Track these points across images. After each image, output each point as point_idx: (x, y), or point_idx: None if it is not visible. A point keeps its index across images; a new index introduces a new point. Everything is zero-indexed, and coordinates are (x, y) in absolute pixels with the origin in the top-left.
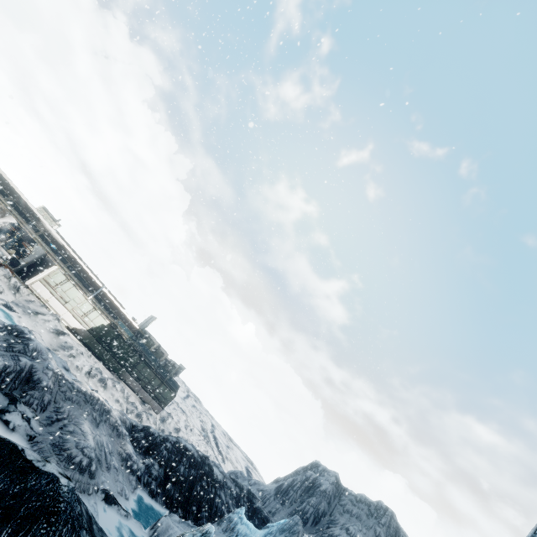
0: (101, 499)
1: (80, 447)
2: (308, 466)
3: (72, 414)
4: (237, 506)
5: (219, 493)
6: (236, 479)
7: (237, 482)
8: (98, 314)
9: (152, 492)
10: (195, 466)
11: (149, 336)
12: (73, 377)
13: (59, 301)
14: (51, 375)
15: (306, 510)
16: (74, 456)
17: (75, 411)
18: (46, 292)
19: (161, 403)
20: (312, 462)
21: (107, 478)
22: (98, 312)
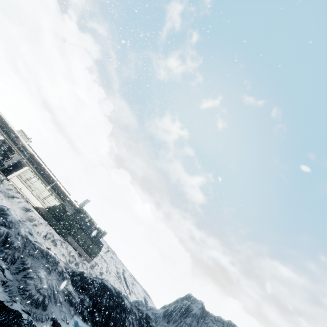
0: (50, 325)
1: (37, 289)
2: (184, 297)
3: (33, 265)
4: (139, 325)
5: (128, 317)
6: (138, 307)
7: (139, 309)
8: (53, 198)
9: (84, 318)
10: (112, 299)
11: (85, 212)
12: (35, 239)
13: (28, 189)
14: (20, 239)
15: None
16: (33, 295)
17: (35, 263)
18: (20, 183)
19: (91, 256)
20: (187, 294)
21: (55, 309)
22: (53, 197)
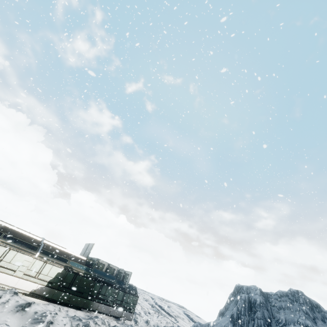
0: None
1: None
2: (235, 291)
3: None
4: None
5: None
6: None
7: None
8: (50, 266)
9: None
10: None
11: (98, 261)
12: None
13: (6, 274)
14: None
15: (260, 324)
16: None
17: None
18: None
19: (130, 309)
20: (235, 287)
21: None
22: (50, 264)
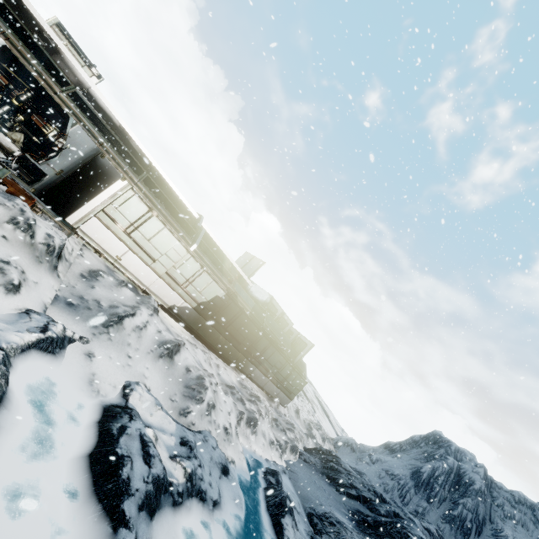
0: None
1: None
2: (430, 438)
3: None
4: None
5: None
6: (426, 525)
7: (432, 534)
8: (209, 278)
9: None
10: None
11: (271, 301)
12: (231, 468)
13: (140, 259)
14: None
15: (464, 516)
16: None
17: None
18: (113, 241)
19: (290, 393)
20: (434, 434)
21: None
22: (209, 275)
